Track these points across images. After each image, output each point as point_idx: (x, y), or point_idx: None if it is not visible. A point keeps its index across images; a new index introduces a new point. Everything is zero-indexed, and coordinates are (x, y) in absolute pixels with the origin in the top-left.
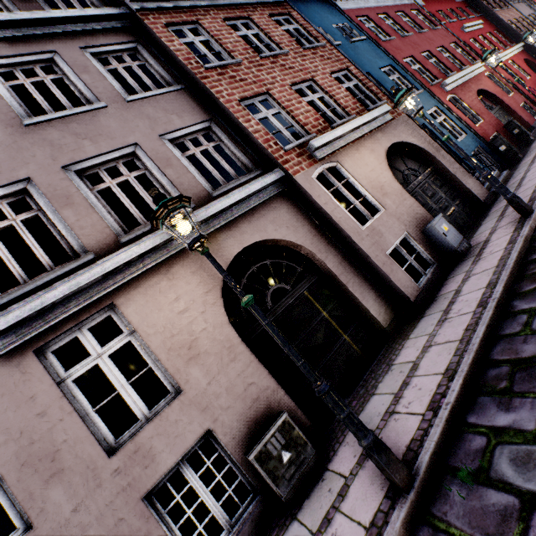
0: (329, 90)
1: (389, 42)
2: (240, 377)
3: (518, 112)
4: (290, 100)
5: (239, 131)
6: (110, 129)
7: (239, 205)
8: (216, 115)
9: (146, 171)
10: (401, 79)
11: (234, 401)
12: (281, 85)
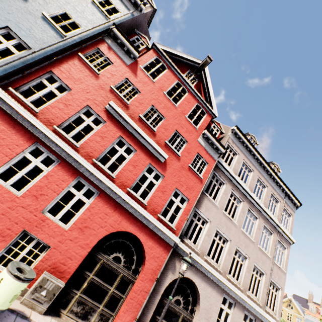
0: None
1: None
2: None
3: None
4: None
5: None
6: None
7: None
8: None
9: None
10: None
11: None
12: None
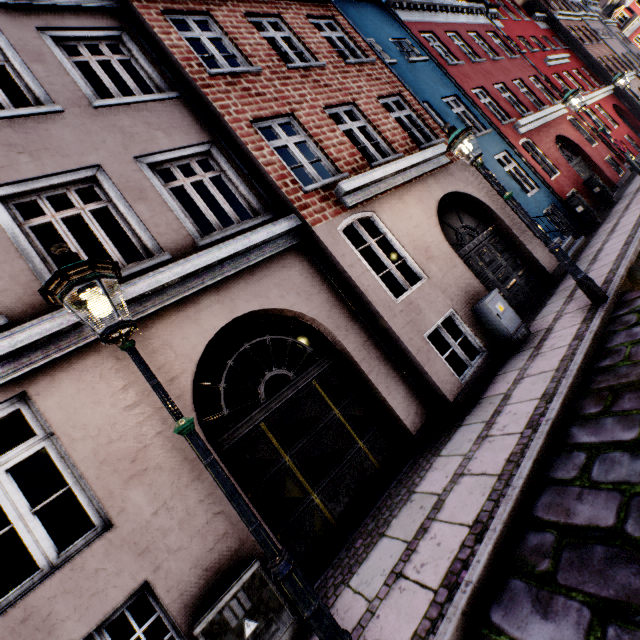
0: (373, 119)
1: (457, 67)
2: (204, 503)
3: (601, 167)
4: (320, 127)
5: (248, 161)
6: (62, 142)
7: (233, 260)
8: (219, 136)
9: (110, 204)
10: (467, 114)
11: (189, 539)
12: (311, 106)
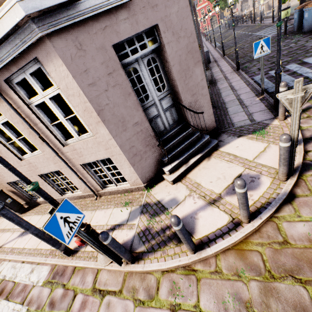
0: None
1: None
2: None
3: None
4: None
5: None
6: None
7: None
8: None
9: None
10: None
11: None
12: None
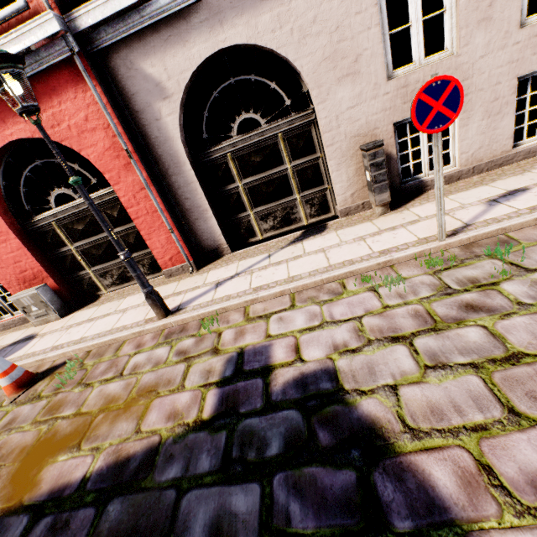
0: None
1: None
2: None
3: None
4: None
5: None
6: None
7: None
8: None
9: None
10: None
11: None
12: None
